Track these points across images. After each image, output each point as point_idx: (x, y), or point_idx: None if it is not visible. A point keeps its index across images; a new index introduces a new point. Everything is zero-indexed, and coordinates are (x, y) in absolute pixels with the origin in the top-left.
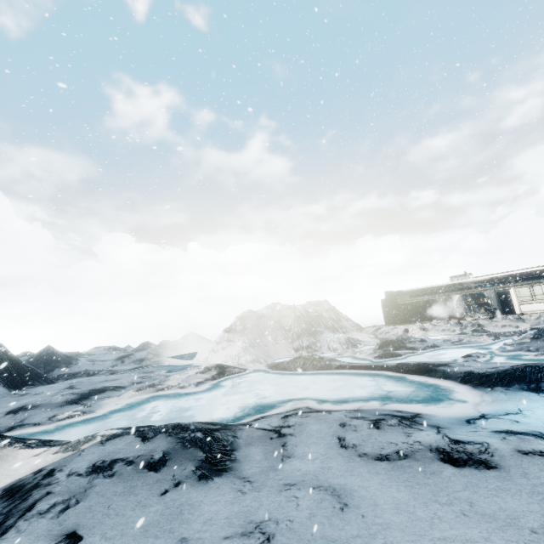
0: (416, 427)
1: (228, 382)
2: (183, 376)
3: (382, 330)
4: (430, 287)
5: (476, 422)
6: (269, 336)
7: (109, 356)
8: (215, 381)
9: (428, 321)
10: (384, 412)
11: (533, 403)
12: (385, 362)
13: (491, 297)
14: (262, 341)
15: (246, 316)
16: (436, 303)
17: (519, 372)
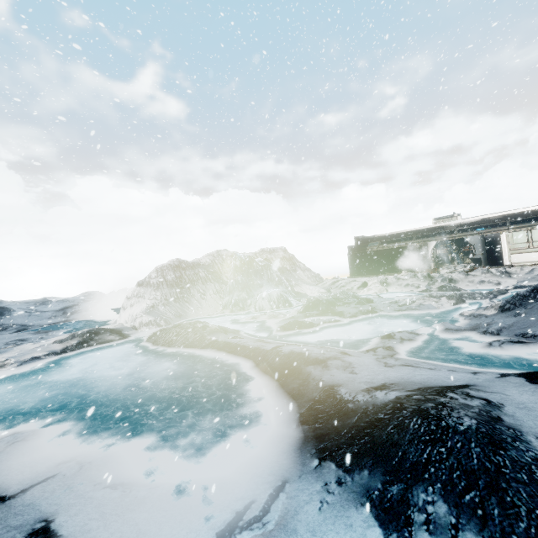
0: None
1: (77, 357)
2: (32, 347)
3: (339, 283)
4: (407, 232)
5: None
6: (195, 290)
7: (57, 306)
8: (59, 355)
9: (397, 273)
10: None
11: None
12: (285, 336)
13: (475, 244)
14: (182, 296)
15: (169, 266)
16: (409, 252)
17: (394, 428)
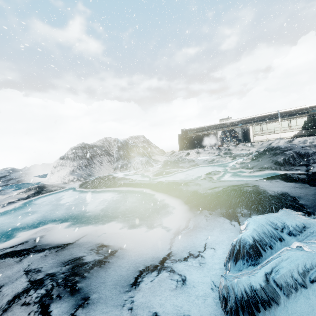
0: (54, 305)
1: (38, 199)
2: (3, 197)
3: (175, 153)
4: (207, 126)
5: (140, 284)
6: (96, 160)
7: None
8: (26, 200)
9: (203, 147)
10: (81, 253)
11: (222, 234)
12: (158, 179)
13: (239, 132)
14: (89, 164)
15: (78, 147)
16: (208, 136)
17: (225, 196)
